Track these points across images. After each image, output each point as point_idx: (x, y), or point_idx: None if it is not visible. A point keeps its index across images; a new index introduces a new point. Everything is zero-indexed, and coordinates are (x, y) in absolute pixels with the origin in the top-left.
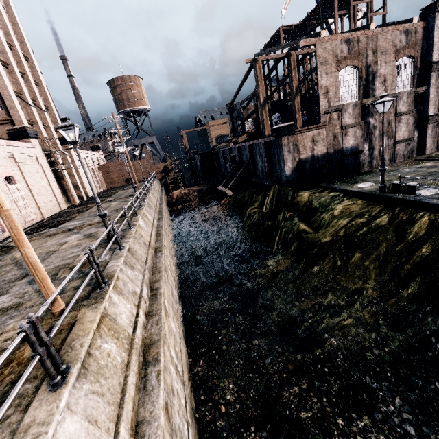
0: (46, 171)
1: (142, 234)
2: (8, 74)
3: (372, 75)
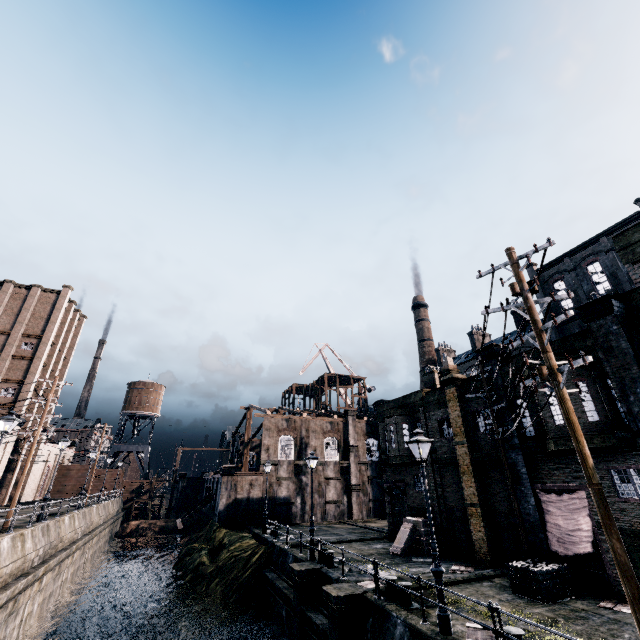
0: (4, 459)
1: (62, 526)
2: (41, 371)
3: (305, 444)
